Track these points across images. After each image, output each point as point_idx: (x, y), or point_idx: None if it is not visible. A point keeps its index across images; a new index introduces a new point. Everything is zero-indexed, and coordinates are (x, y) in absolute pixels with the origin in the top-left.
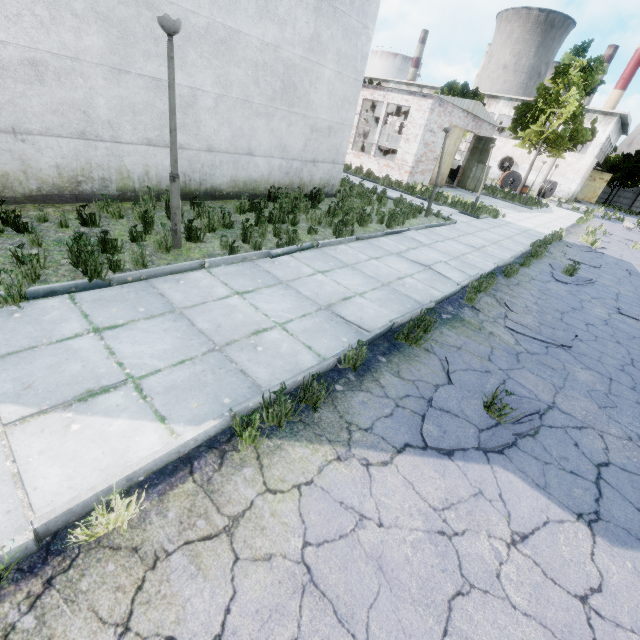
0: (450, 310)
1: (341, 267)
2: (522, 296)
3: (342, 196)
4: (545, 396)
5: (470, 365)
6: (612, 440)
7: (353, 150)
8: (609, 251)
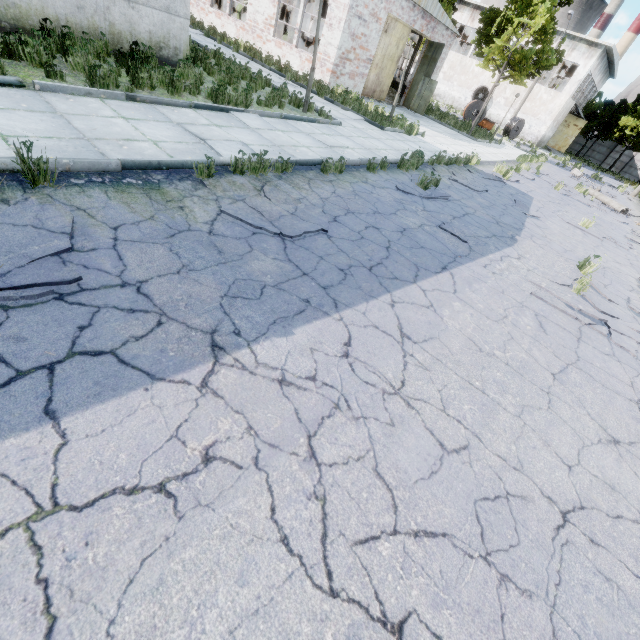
0: (154, 178)
1: (36, 111)
2: (314, 190)
3: (184, 64)
4: (141, 273)
5: (42, 222)
6: (172, 329)
7: (275, 37)
8: (520, 185)
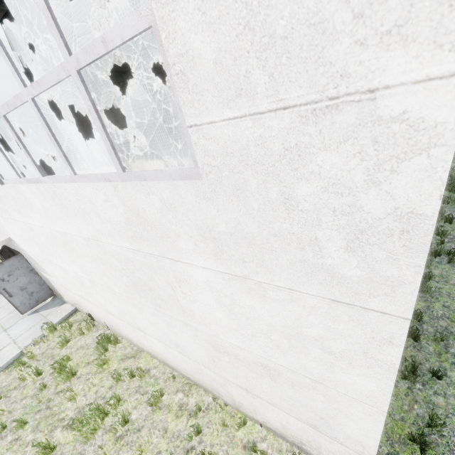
0: None
1: None
2: None
3: None
4: None
5: None
6: None
7: None
8: None
